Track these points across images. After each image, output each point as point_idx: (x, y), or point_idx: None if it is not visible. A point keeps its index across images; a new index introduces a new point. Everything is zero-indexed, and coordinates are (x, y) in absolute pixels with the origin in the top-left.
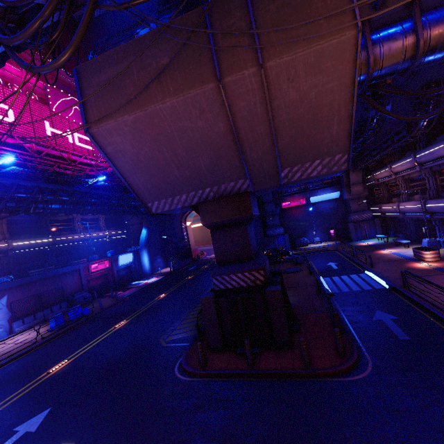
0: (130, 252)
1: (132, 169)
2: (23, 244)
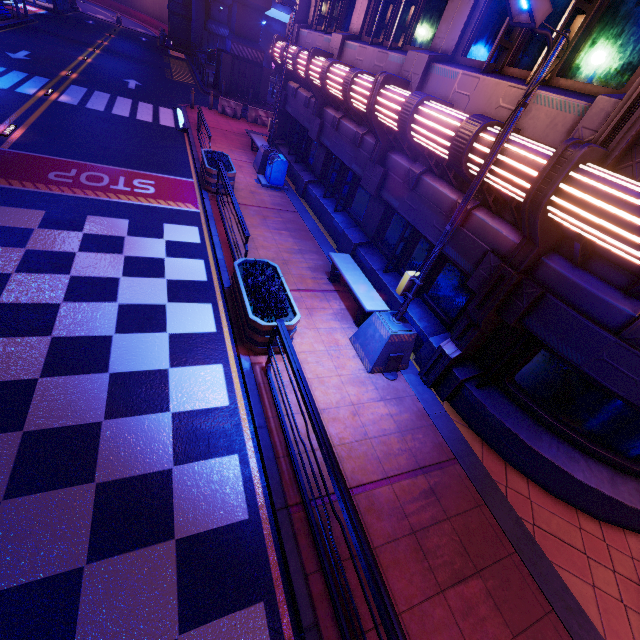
0: None
1: None
2: None
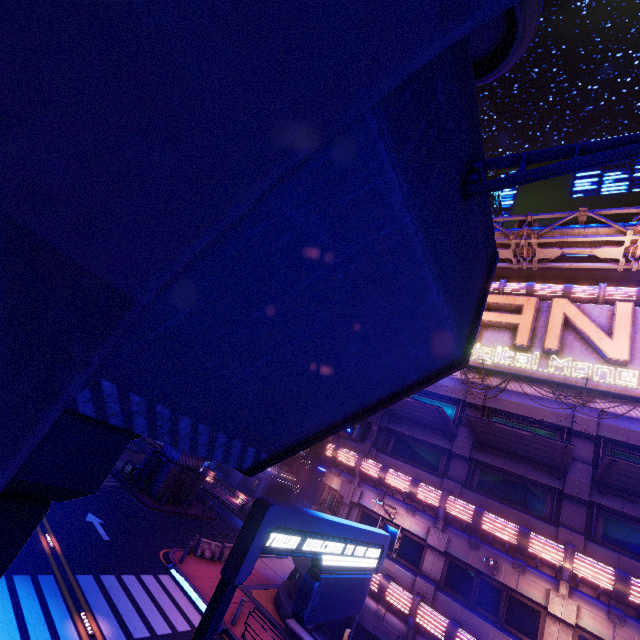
0: None
1: None
2: None
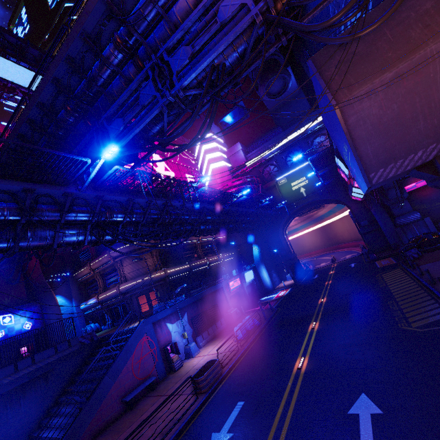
0: (250, 269)
1: (368, 136)
2: (173, 271)
